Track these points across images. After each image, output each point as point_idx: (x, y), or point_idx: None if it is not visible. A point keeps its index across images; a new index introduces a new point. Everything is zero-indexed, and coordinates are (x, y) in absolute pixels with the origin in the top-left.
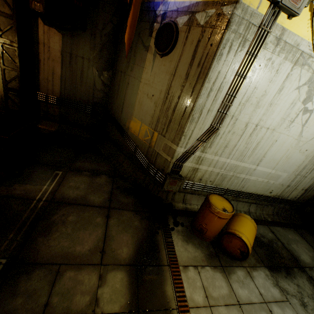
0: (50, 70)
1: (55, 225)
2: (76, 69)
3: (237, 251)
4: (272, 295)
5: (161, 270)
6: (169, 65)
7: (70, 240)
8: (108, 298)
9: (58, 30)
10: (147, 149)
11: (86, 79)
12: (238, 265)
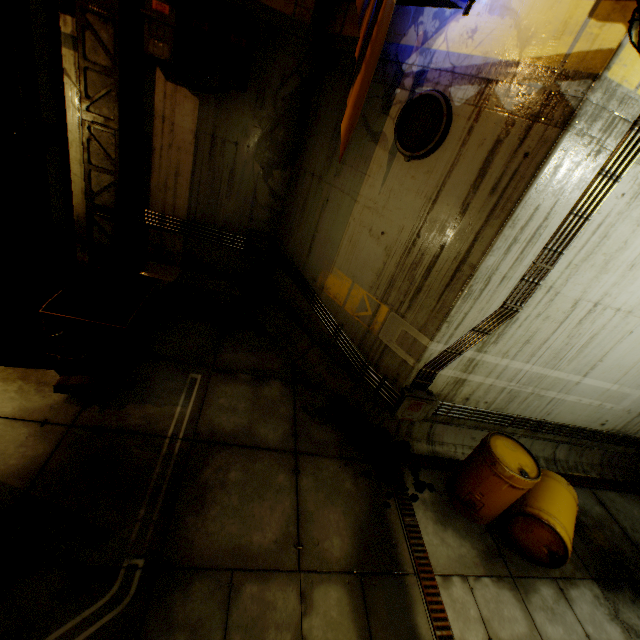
0: (172, 168)
1: (209, 490)
2: (222, 167)
3: (542, 550)
4: (609, 638)
5: (404, 583)
6: (425, 178)
7: (240, 520)
8: (322, 637)
9: (192, 91)
10: (363, 336)
11: (238, 185)
12: (541, 575)
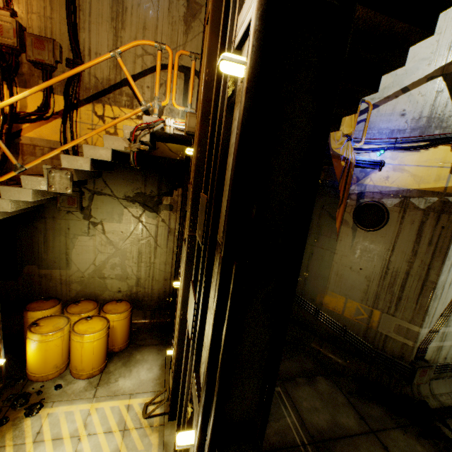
0: None
1: None
2: None
3: None
4: None
5: None
6: (381, 240)
7: None
8: None
9: None
10: (365, 331)
11: None
12: None
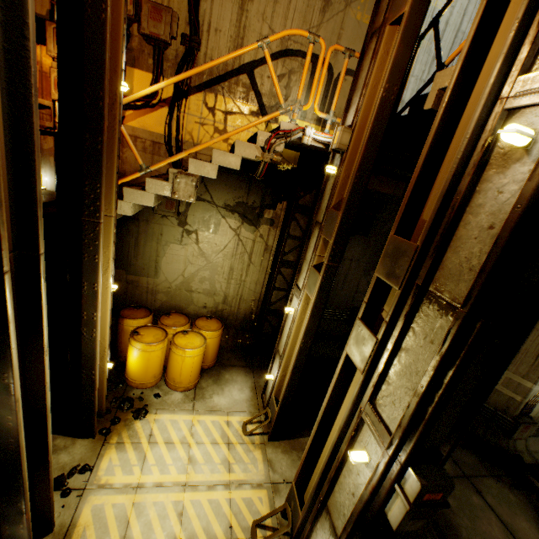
0: None
1: (448, 516)
2: (340, 273)
3: None
4: None
5: None
6: None
7: (481, 537)
8: None
9: None
10: None
11: (348, 282)
12: None
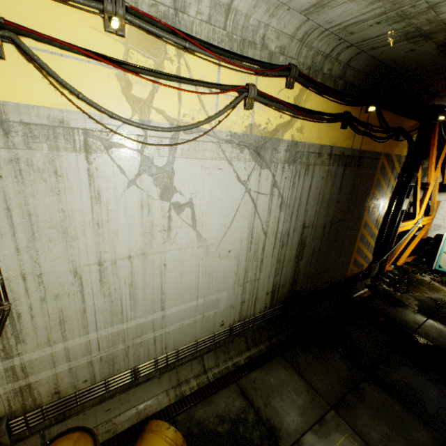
0: None
1: None
2: None
3: None
4: None
5: None
6: None
7: None
8: None
9: None
10: None
11: None
12: None
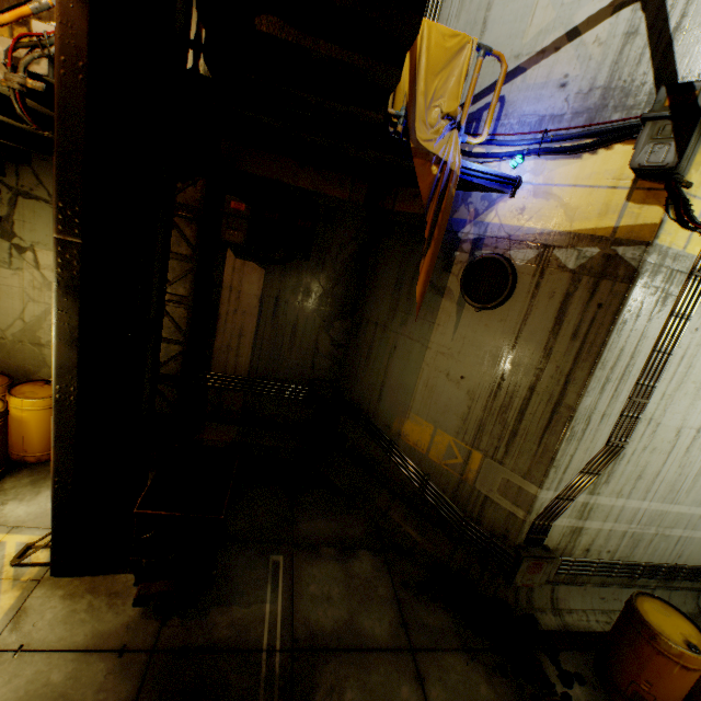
0: (236, 330)
1: None
2: (285, 324)
3: None
4: None
5: None
6: (499, 326)
7: None
8: None
9: (258, 264)
10: (456, 486)
11: (300, 338)
12: None
